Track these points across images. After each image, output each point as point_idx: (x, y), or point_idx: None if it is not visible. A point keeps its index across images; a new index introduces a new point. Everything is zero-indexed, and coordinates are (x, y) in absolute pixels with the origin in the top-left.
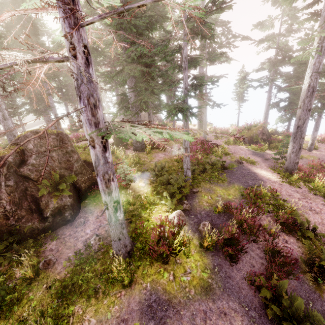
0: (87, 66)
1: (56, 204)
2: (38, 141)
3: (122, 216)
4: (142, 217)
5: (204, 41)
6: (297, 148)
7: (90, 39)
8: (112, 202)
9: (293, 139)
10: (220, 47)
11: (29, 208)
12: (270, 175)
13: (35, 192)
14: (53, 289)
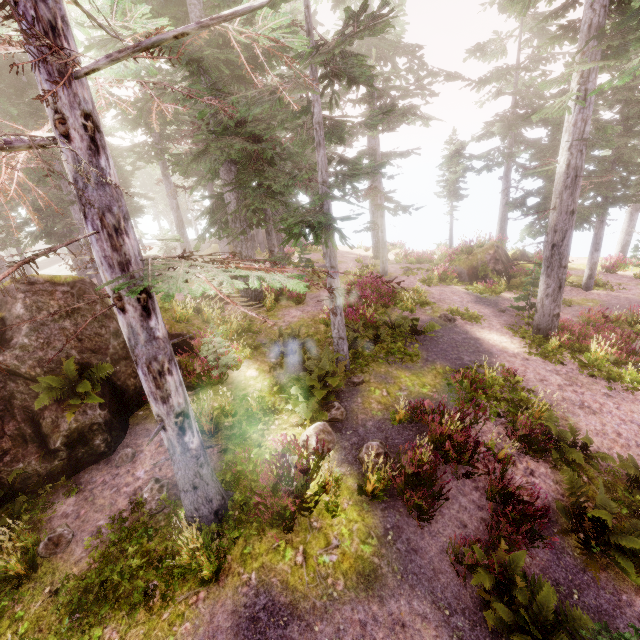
0: (94, 154)
1: (74, 423)
2: (34, 299)
3: (197, 441)
4: (249, 438)
5: (356, 89)
6: (554, 287)
7: (103, 100)
8: (173, 416)
9: (547, 271)
10: (403, 96)
11: (19, 434)
12: (507, 342)
13: (31, 400)
14: (62, 596)
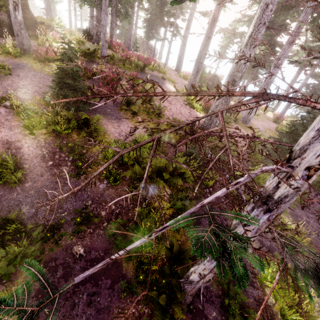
0: None
1: None
2: None
3: (22, 19)
4: None
5: None
6: (196, 71)
7: None
8: (13, 1)
9: (195, 63)
10: None
11: None
12: (173, 89)
13: None
14: None
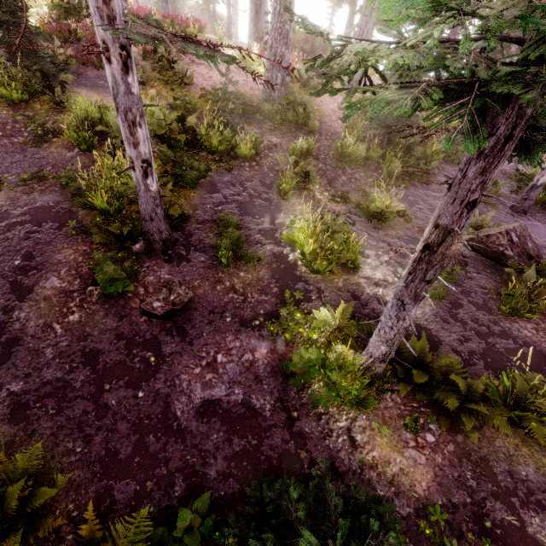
0: None
1: None
2: None
3: None
4: None
5: None
6: (254, 12)
7: None
8: None
9: None
10: None
11: None
12: None
13: None
14: None
